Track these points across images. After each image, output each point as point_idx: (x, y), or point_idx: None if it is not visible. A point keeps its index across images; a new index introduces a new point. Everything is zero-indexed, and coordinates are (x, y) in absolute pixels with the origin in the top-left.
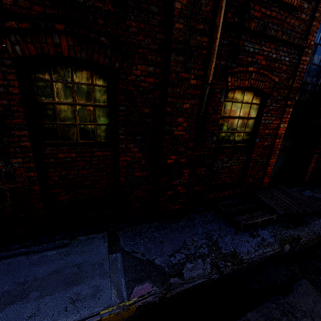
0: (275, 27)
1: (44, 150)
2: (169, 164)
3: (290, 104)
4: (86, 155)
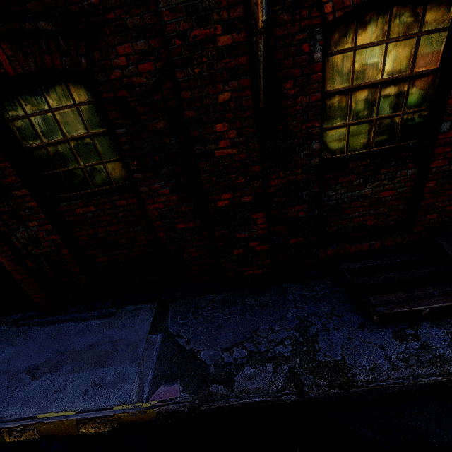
0: None
1: (59, 207)
2: (223, 208)
3: None
4: (106, 206)
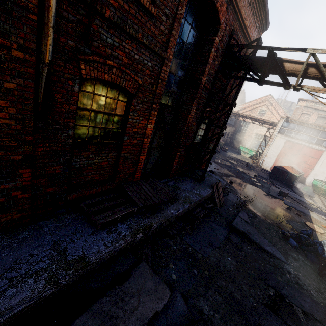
0: (135, 26)
1: None
2: None
3: (155, 108)
4: None
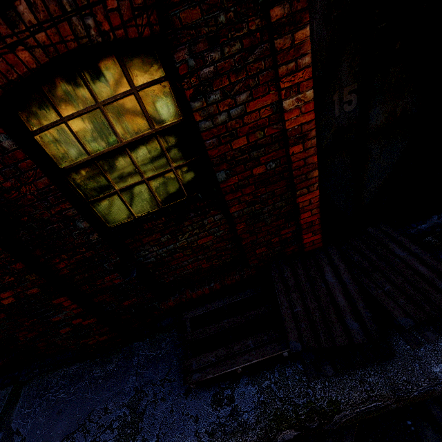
0: None
1: None
2: (13, 304)
3: (289, 15)
4: None
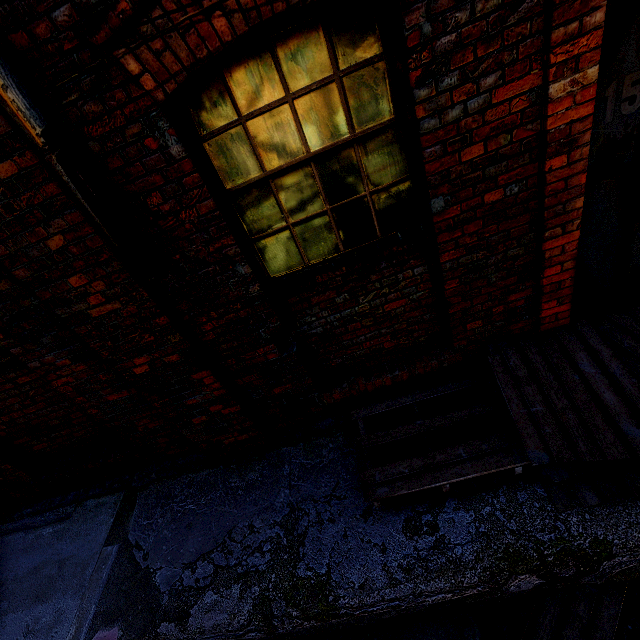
0: None
1: None
2: (146, 375)
3: None
4: (7, 387)
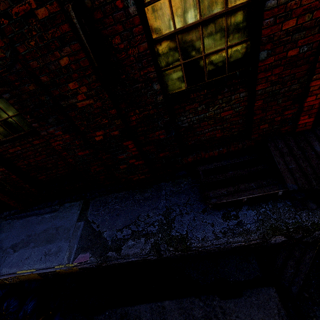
0: None
1: None
2: (101, 141)
3: None
4: (28, 146)
